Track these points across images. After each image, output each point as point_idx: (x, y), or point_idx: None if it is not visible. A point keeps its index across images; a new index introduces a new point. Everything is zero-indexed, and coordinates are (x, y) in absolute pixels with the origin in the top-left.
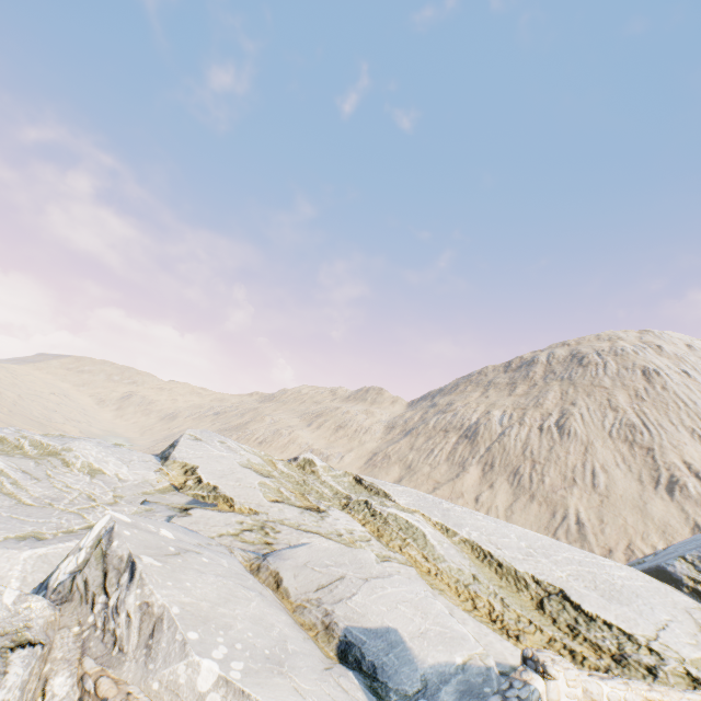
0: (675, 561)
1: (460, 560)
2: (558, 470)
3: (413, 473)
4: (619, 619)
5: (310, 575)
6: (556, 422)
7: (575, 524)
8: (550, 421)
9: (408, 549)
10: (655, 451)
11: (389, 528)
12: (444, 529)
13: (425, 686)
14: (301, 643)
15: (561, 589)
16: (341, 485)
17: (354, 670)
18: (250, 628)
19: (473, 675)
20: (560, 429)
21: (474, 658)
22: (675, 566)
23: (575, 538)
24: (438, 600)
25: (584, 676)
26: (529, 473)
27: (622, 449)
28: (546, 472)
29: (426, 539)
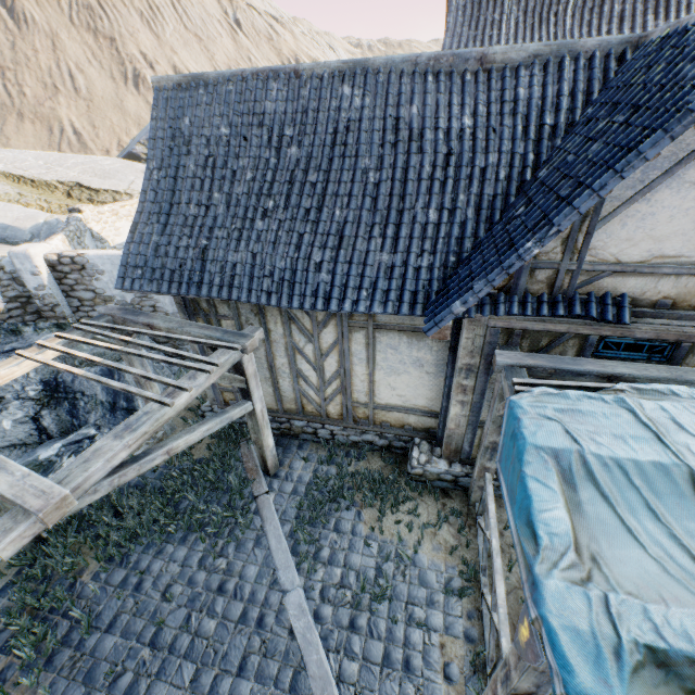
0: (137, 146)
1: (4, 188)
2: (35, 77)
3: None
4: (112, 187)
5: None
6: (4, 1)
7: (75, 135)
8: None
9: None
10: (118, 43)
11: None
12: None
13: (34, 235)
14: None
15: (78, 183)
16: None
17: None
18: None
19: (52, 224)
20: (13, 15)
21: (49, 219)
22: (137, 150)
23: (80, 149)
24: None
25: (97, 208)
26: (4, 86)
27: (90, 42)
28: (23, 82)
29: None
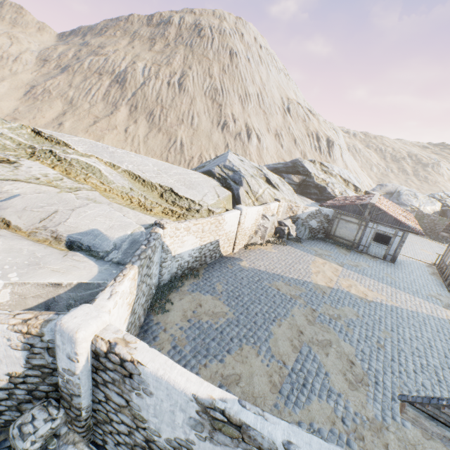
0: (215, 167)
1: (123, 182)
2: (175, 114)
3: (76, 109)
4: (191, 196)
5: (32, 215)
6: (179, 80)
7: (180, 145)
8: (175, 79)
9: (90, 180)
10: (223, 107)
11: (74, 168)
12: (112, 166)
13: (115, 246)
14: (44, 251)
15: (171, 188)
16: (21, 137)
17: (79, 251)
18: (7, 256)
19: (136, 236)
20: (180, 86)
21: (136, 230)
22: (215, 170)
23: (179, 152)
24: (114, 206)
25: (177, 224)
26: (159, 115)
27: (209, 104)
28: (169, 115)
29: (102, 173)
